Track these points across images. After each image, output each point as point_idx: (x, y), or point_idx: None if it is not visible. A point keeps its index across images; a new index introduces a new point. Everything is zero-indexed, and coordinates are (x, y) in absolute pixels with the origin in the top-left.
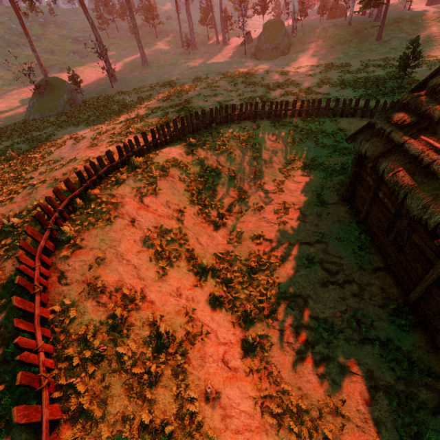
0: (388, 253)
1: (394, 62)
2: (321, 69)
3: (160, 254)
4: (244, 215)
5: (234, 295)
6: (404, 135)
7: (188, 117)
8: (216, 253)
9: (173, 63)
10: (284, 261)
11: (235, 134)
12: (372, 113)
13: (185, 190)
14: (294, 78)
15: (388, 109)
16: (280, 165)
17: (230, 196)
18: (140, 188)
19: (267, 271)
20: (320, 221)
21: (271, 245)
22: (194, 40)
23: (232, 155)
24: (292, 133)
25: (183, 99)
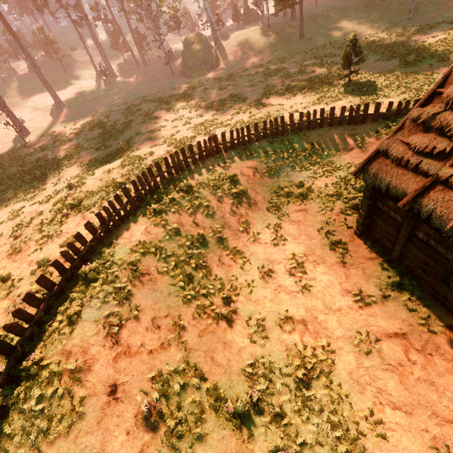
0: (452, 304)
1: (327, 59)
2: (259, 77)
3: (174, 432)
4: (254, 289)
5: (298, 441)
6: (442, 166)
7: (140, 178)
8: (244, 368)
9: (94, 98)
10: (335, 352)
11: (203, 180)
12: (340, 119)
13: (169, 285)
14: (236, 92)
15: (396, 131)
16: (267, 203)
17: (226, 264)
18: (107, 318)
19: (323, 379)
20: (347, 272)
21: (307, 329)
22: (111, 68)
23: (210, 209)
24: (265, 161)
25: (121, 143)
